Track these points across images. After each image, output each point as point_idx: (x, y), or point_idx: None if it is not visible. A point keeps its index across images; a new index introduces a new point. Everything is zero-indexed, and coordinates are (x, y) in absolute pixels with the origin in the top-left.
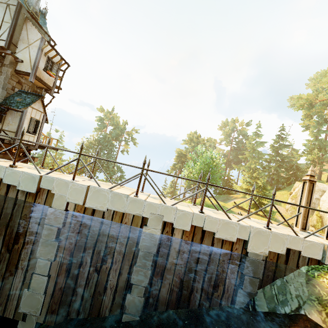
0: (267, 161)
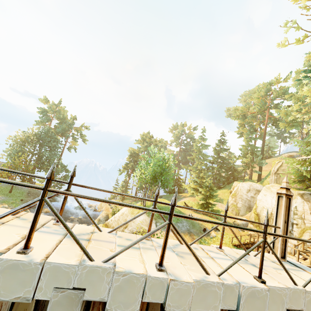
0: (211, 162)
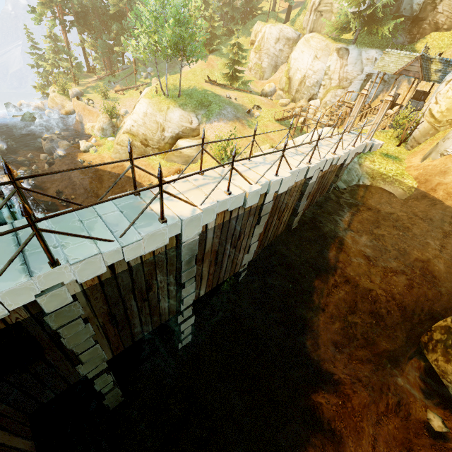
0: None
